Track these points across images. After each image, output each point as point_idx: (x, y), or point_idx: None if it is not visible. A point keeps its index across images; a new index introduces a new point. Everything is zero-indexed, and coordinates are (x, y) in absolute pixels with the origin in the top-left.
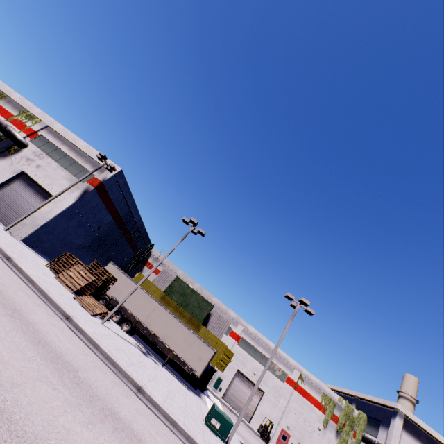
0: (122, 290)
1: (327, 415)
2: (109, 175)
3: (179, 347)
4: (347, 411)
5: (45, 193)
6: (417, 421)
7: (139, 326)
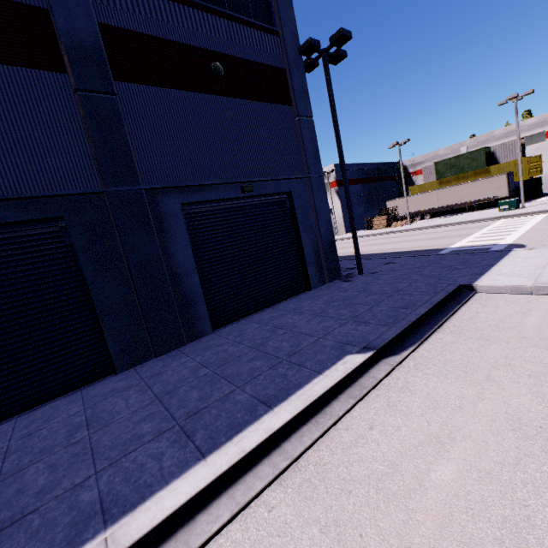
0: (408, 206)
1: None
2: (334, 174)
3: (476, 196)
4: None
5: None
6: None
7: (434, 211)
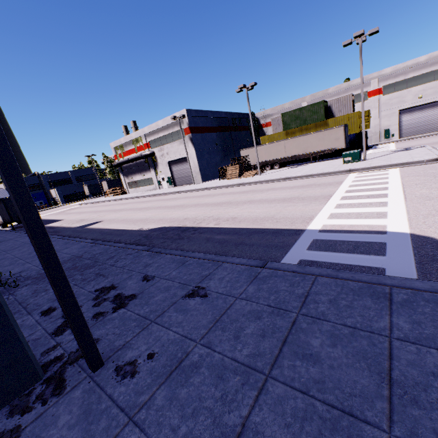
0: (260, 155)
1: None
2: (186, 120)
3: (318, 147)
4: None
5: (183, 159)
6: None
7: (282, 161)
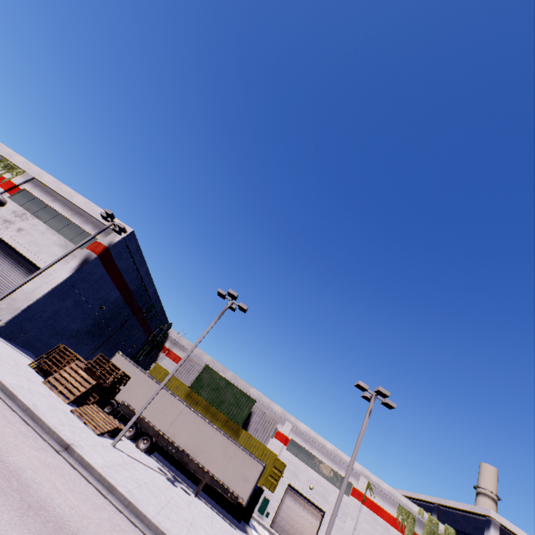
0: (135, 390)
1: (406, 534)
2: (116, 239)
3: (215, 465)
4: (431, 527)
5: (29, 265)
6: (515, 531)
7: (161, 440)
